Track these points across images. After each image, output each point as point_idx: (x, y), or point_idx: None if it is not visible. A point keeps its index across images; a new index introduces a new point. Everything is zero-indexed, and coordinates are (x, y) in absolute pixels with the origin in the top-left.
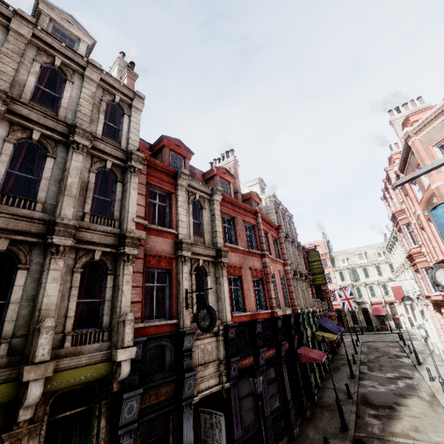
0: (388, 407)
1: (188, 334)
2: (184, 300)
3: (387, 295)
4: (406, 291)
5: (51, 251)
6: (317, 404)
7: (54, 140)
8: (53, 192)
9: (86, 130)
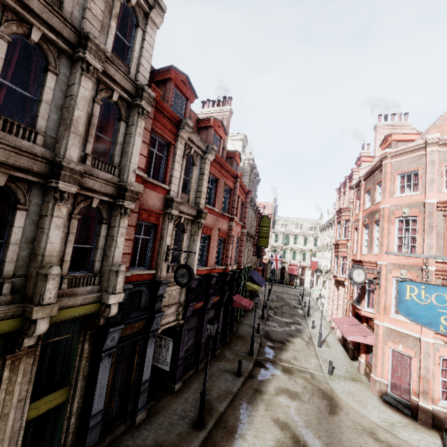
0: (281, 342)
1: (164, 283)
2: (164, 254)
3: (303, 261)
4: (319, 263)
5: (55, 196)
6: (234, 334)
7: (57, 47)
8: (53, 121)
9: (99, 47)
